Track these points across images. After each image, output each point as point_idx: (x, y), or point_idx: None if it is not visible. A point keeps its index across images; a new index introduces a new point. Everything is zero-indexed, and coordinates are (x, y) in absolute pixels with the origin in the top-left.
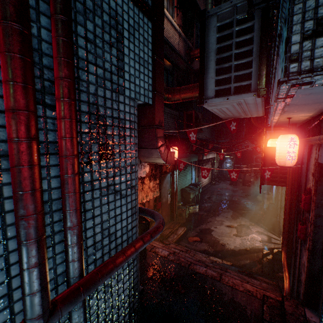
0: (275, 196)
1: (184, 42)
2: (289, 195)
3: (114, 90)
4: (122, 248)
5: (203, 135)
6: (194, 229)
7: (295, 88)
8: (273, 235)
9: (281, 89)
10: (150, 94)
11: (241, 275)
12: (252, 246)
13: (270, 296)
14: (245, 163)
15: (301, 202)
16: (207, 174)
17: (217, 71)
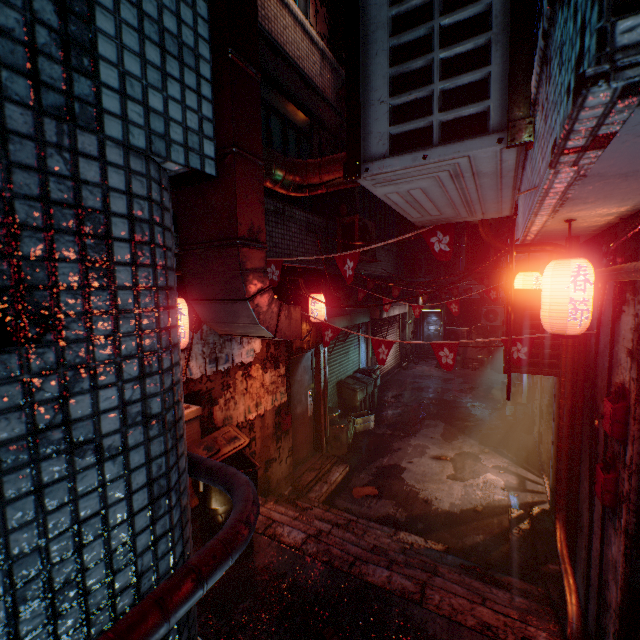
0: (527, 389)
1: (333, 71)
2: (569, 396)
3: (49, 109)
4: (113, 616)
5: (380, 268)
6: (365, 468)
7: (631, 100)
8: (529, 474)
9: (586, 108)
10: (209, 146)
11: (469, 579)
12: (488, 500)
13: (538, 637)
14: (466, 323)
15: (602, 417)
16: (387, 354)
17: (394, 89)
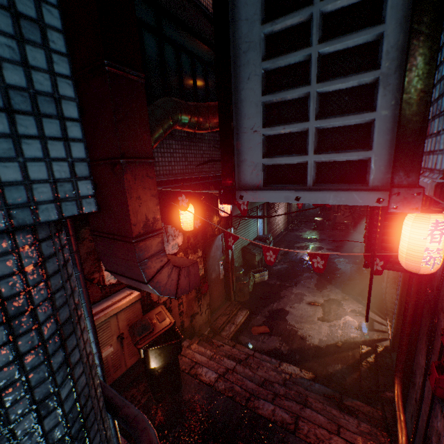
0: None
1: None
2: (414, 295)
3: None
4: None
5: None
6: (260, 311)
7: None
8: (377, 317)
9: None
10: (85, 185)
11: (329, 407)
12: (345, 337)
13: None
14: None
15: (442, 334)
16: (274, 257)
17: (270, 106)
